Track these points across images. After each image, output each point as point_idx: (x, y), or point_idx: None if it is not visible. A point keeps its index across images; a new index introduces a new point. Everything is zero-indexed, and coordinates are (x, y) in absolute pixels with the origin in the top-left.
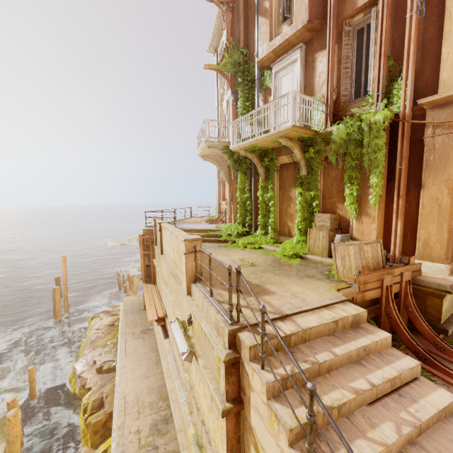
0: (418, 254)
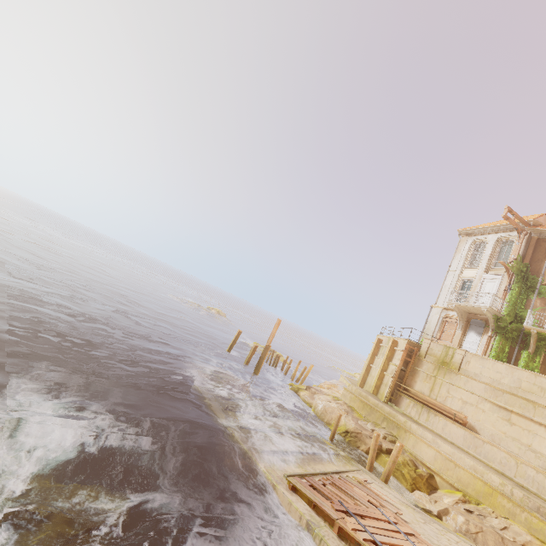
0: None
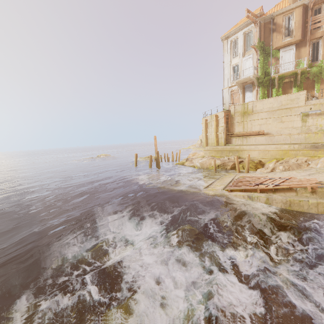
0: None
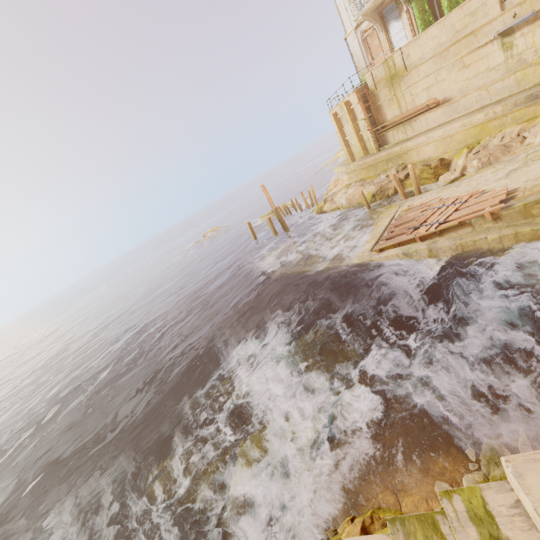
0: None
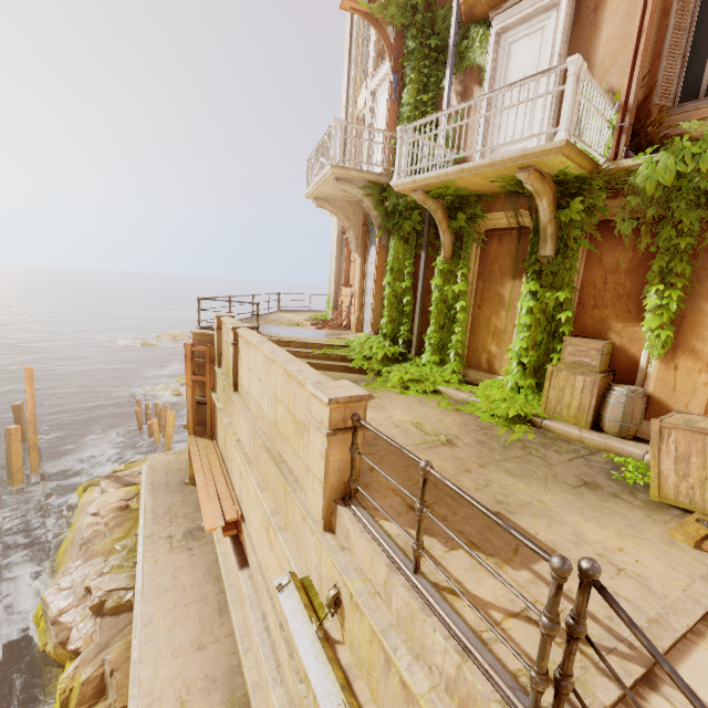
0: None
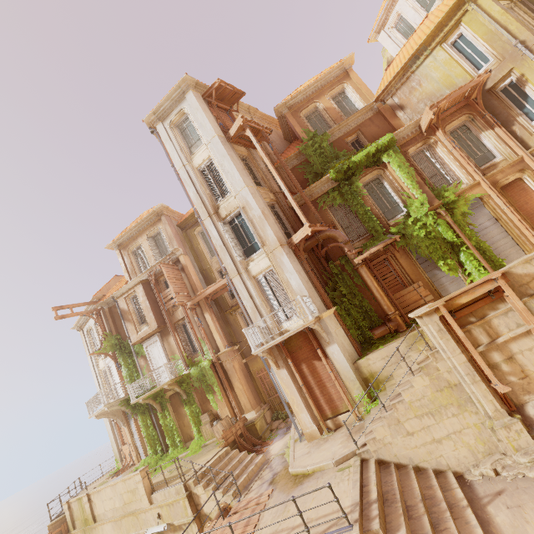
0: (245, 411)
